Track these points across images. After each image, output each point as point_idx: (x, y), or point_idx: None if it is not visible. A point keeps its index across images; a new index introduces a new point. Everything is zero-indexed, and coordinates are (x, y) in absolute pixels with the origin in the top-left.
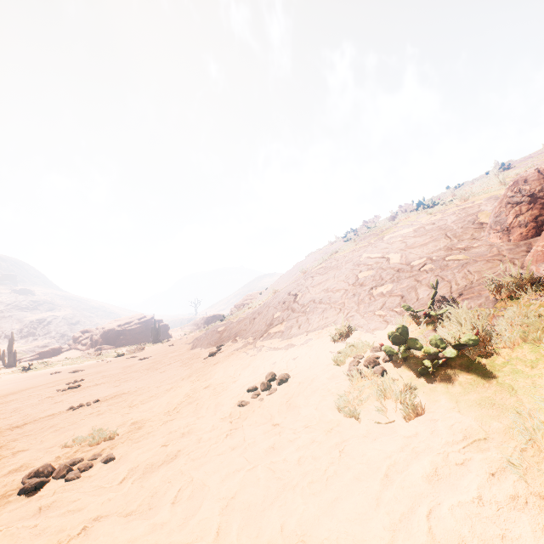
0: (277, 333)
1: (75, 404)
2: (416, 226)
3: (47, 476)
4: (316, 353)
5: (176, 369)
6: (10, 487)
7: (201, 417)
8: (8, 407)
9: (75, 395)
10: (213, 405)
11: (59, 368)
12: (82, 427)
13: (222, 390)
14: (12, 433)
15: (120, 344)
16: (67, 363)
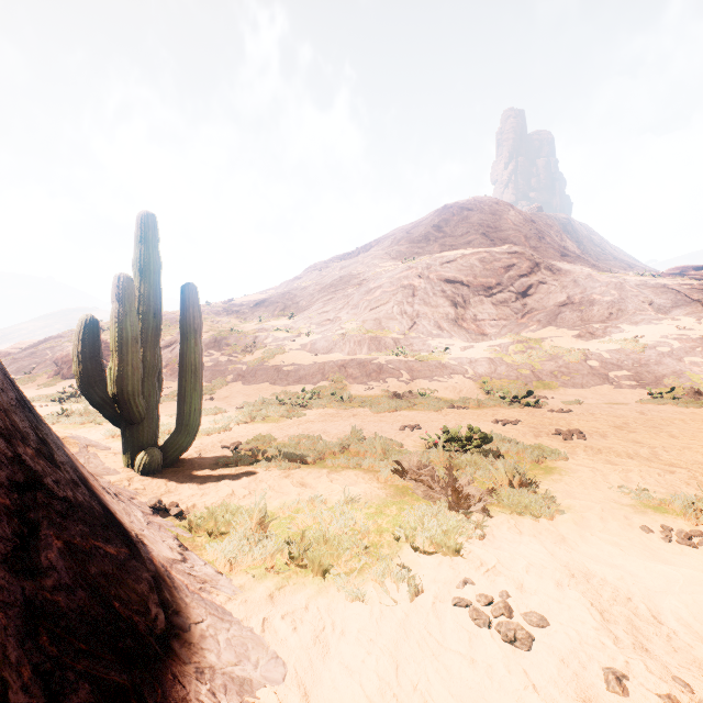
0: None
1: None
2: None
3: None
4: None
5: None
6: None
7: None
8: None
9: None
10: None
11: None
12: None
13: None
14: None
15: None
16: None
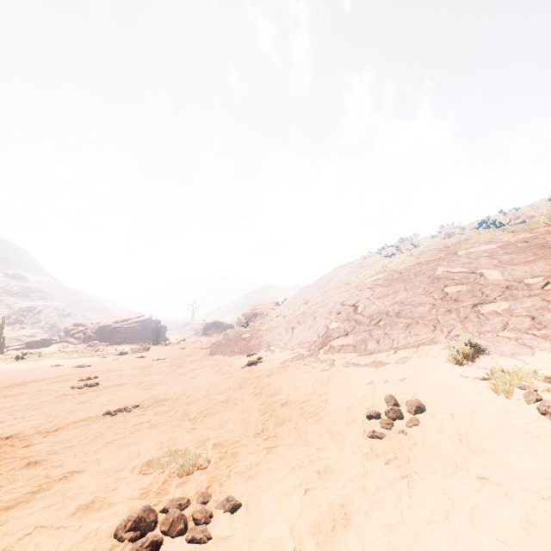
0: (346, 347)
1: (108, 407)
2: (498, 243)
3: (149, 528)
4: (438, 375)
5: (211, 376)
6: (99, 544)
7: (322, 449)
8: (20, 402)
9: (100, 396)
10: (324, 431)
11: (56, 361)
12: (144, 444)
13: (317, 411)
14: (45, 441)
15: (114, 342)
16: (64, 356)
